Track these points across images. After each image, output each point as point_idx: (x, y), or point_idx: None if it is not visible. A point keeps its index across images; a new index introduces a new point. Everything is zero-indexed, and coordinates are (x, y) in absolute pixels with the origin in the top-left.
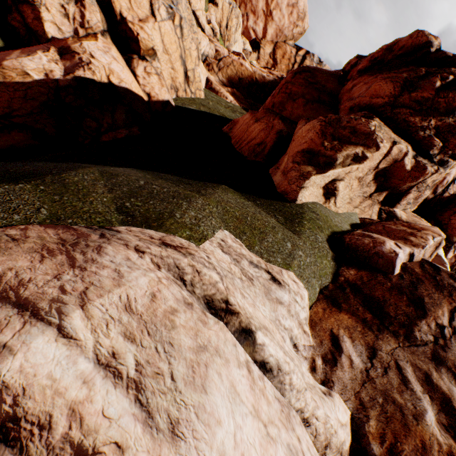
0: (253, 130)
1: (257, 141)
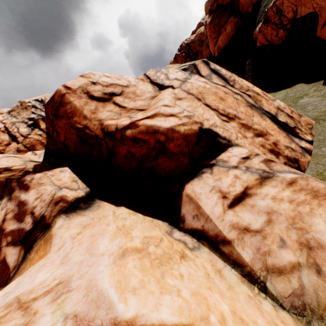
0: (228, 30)
1: (233, 27)
